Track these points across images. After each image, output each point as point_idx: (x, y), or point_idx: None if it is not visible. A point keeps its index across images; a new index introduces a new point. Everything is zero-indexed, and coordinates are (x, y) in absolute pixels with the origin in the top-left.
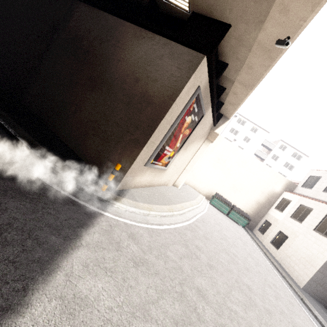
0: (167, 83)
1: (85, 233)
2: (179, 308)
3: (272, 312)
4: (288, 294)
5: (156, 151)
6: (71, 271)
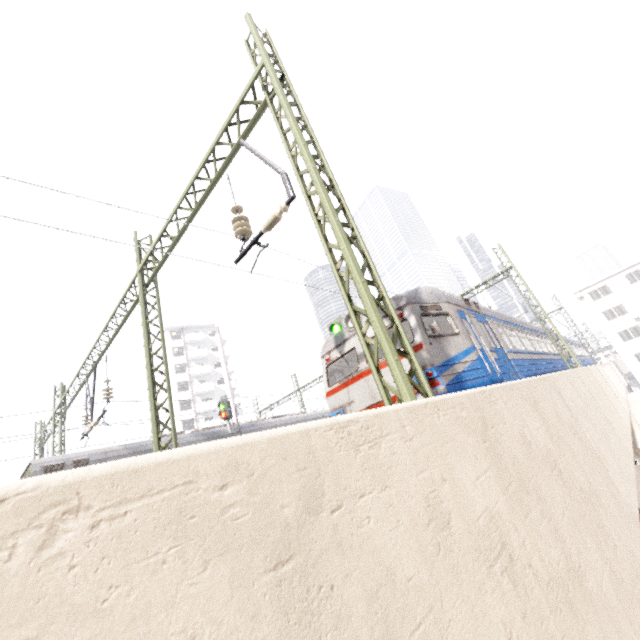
0: None
1: None
2: None
3: None
4: None
5: None
6: None
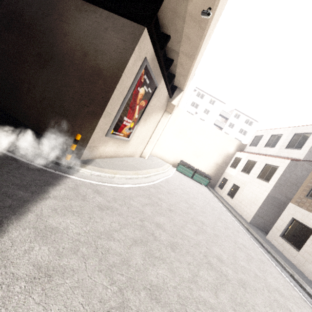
0: (114, 55)
1: (51, 190)
2: (139, 233)
3: (219, 236)
4: (237, 226)
5: (114, 121)
6: (41, 213)
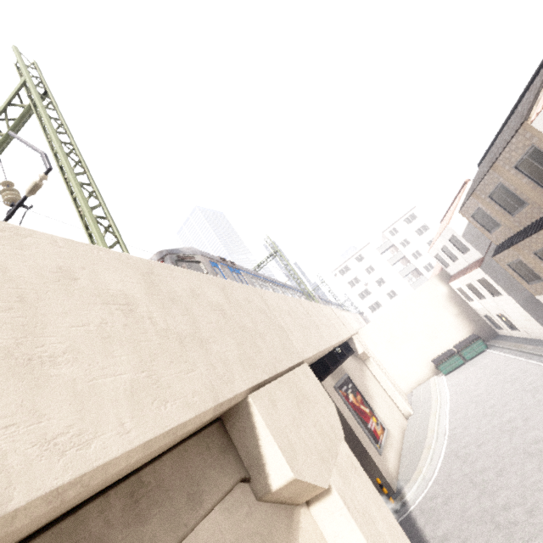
0: None
1: (417, 525)
2: (476, 491)
3: (529, 416)
4: None
5: (371, 440)
6: (431, 536)
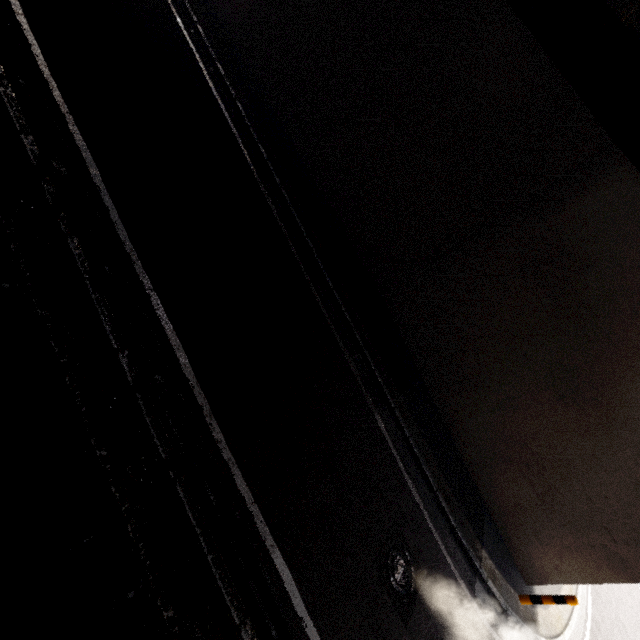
0: None
1: None
2: None
3: None
4: None
5: None
6: None
